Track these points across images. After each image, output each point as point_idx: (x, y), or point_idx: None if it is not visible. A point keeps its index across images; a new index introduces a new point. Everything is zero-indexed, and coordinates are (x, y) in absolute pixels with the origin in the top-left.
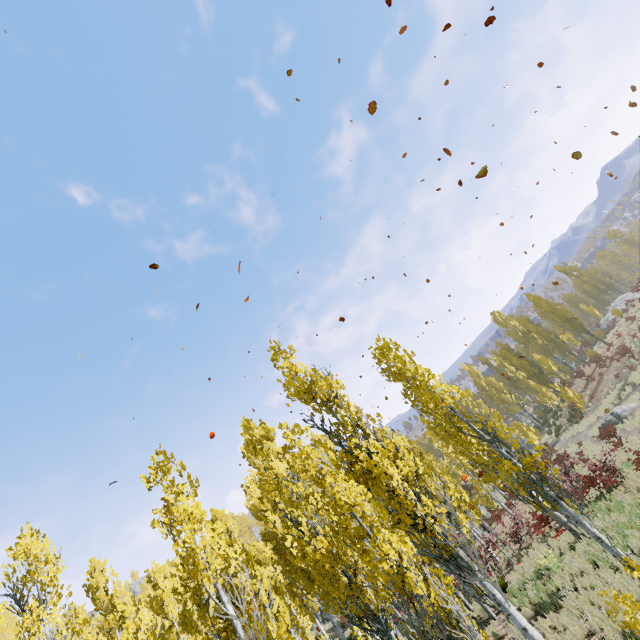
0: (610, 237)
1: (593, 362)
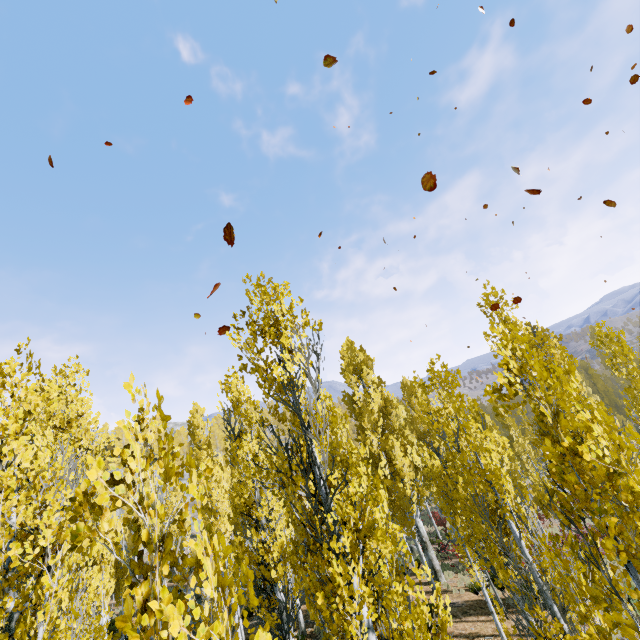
0: None
1: None
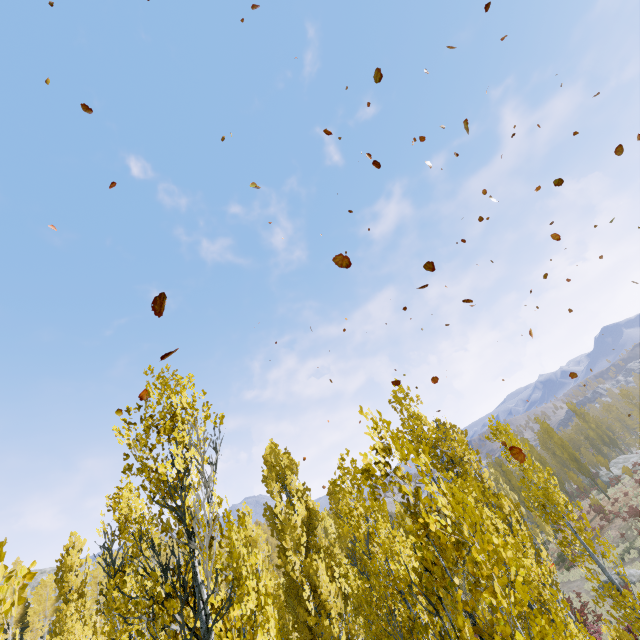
0: (622, 395)
1: (596, 511)
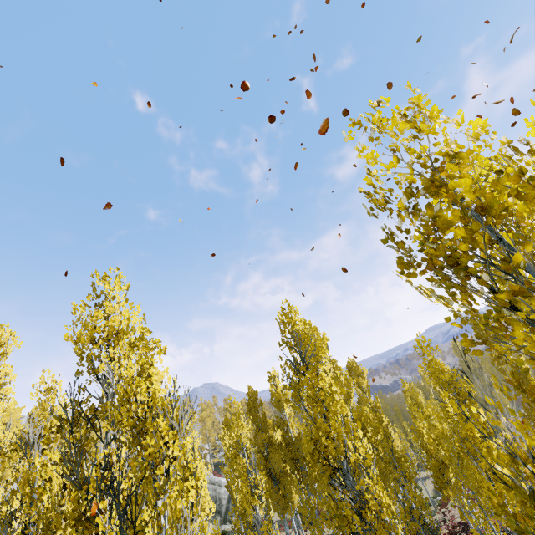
0: None
1: None
